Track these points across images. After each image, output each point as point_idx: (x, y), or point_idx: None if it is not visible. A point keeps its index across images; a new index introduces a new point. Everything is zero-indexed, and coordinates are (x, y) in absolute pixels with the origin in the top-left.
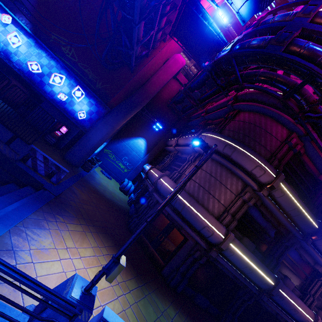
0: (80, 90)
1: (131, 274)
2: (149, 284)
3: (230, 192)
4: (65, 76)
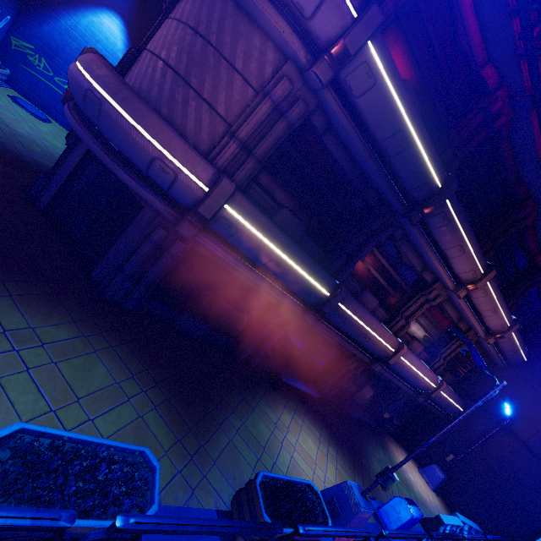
0: None
1: None
2: (5, 284)
3: (243, 83)
4: None
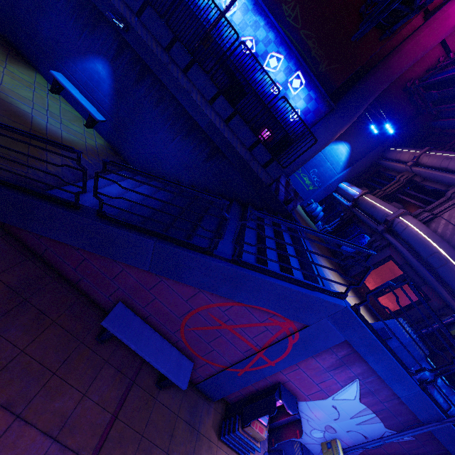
0: (299, 78)
1: (374, 320)
2: None
3: None
4: (284, 56)
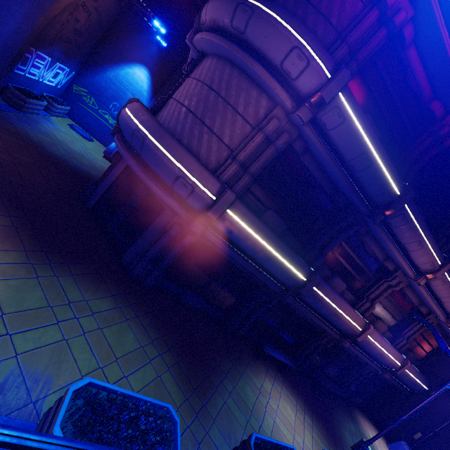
0: None
1: (18, 246)
2: (69, 266)
3: (243, 122)
4: None
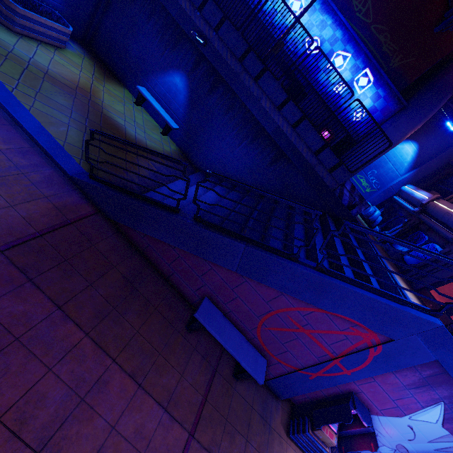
0: (367, 75)
1: None
2: None
3: None
4: (351, 54)
